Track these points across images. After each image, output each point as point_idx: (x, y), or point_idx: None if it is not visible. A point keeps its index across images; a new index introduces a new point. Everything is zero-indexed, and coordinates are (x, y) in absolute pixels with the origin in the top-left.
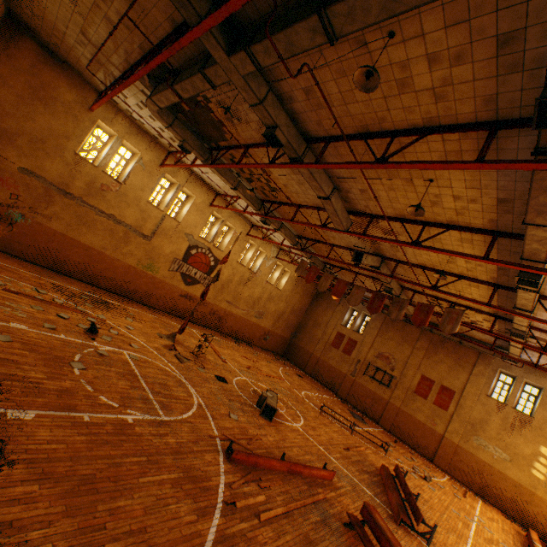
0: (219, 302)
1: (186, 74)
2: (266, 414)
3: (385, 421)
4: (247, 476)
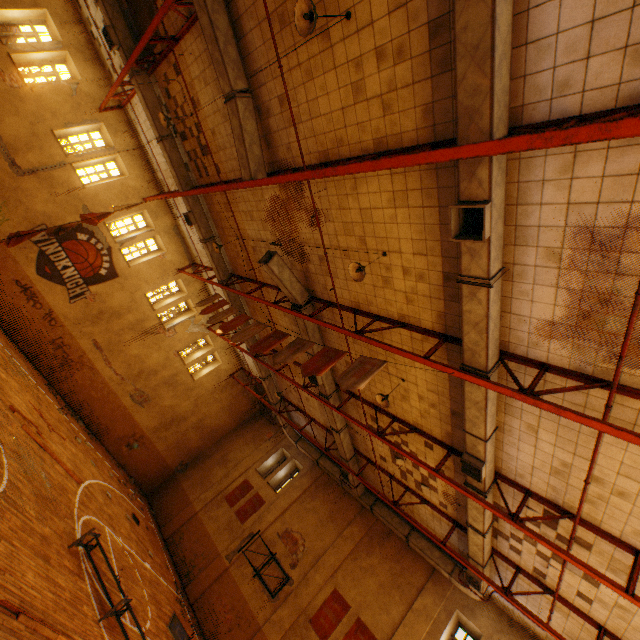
0: (80, 335)
1: None
2: None
3: None
4: None
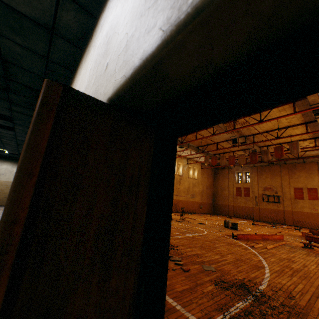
0: None
1: None
2: (232, 229)
3: (288, 221)
4: (248, 241)
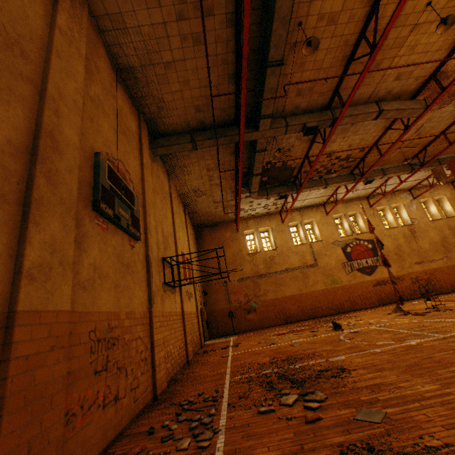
0: (410, 269)
1: (252, 163)
2: None
3: None
4: None
